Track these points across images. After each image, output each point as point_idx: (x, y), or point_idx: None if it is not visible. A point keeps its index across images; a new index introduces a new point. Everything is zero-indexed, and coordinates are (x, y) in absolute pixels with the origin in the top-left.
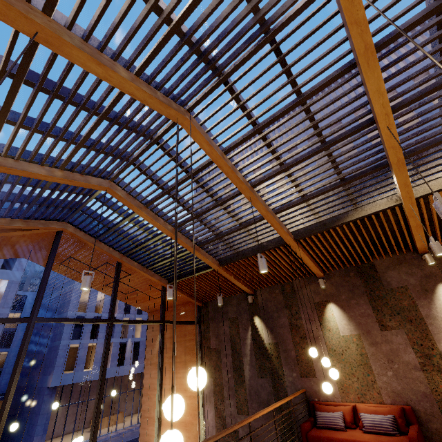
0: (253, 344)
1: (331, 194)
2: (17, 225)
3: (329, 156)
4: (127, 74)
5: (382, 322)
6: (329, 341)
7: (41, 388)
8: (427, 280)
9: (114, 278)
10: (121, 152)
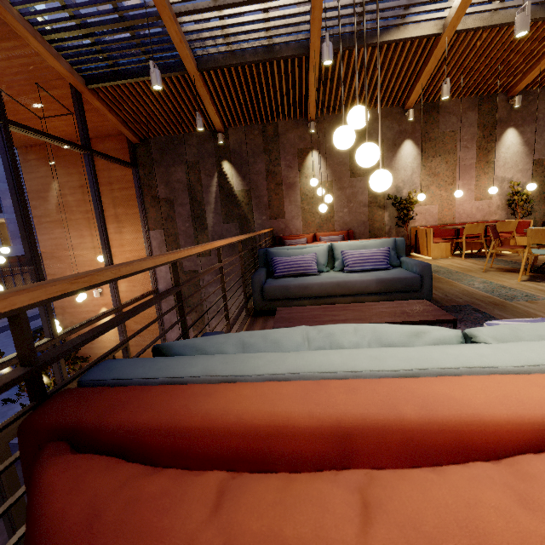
0: (219, 192)
1: None
2: None
3: None
4: None
5: (354, 170)
6: (303, 187)
7: None
8: (399, 135)
9: None
10: None
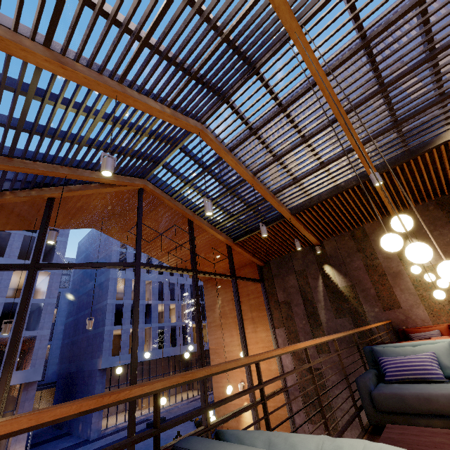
0: (325, 290)
1: (427, 113)
2: (111, 179)
3: (435, 67)
4: None
5: None
6: (412, 274)
7: (92, 371)
8: None
9: (190, 235)
10: (224, 85)
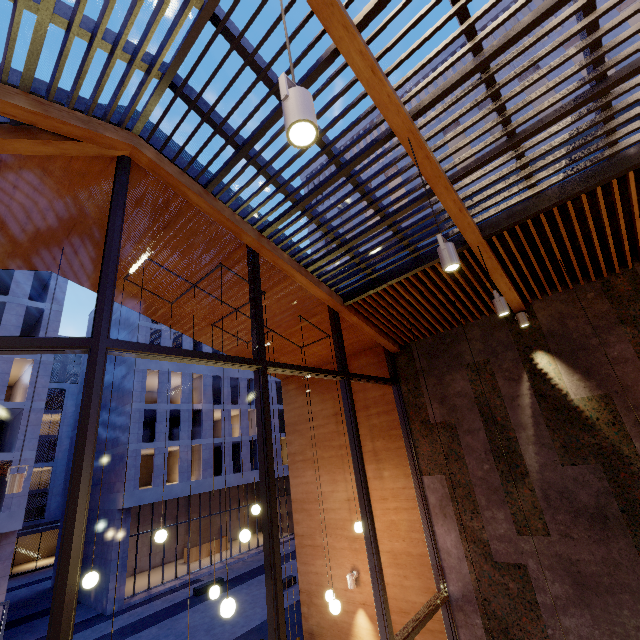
0: (538, 404)
1: None
2: (17, 103)
3: None
4: None
5: None
6: None
7: (109, 511)
8: None
9: (250, 282)
10: None
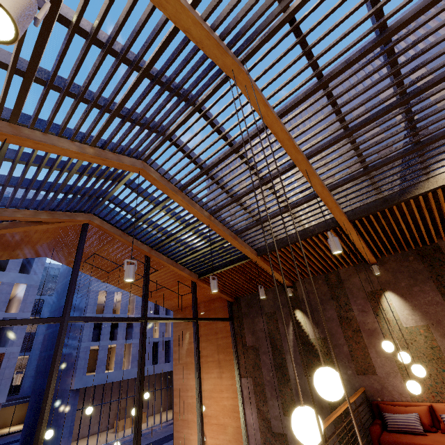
0: (296, 340)
1: (401, 162)
2: (42, 217)
3: (407, 112)
4: (184, 1)
5: None
6: (389, 334)
7: (65, 390)
8: None
9: (144, 274)
10: (160, 123)
